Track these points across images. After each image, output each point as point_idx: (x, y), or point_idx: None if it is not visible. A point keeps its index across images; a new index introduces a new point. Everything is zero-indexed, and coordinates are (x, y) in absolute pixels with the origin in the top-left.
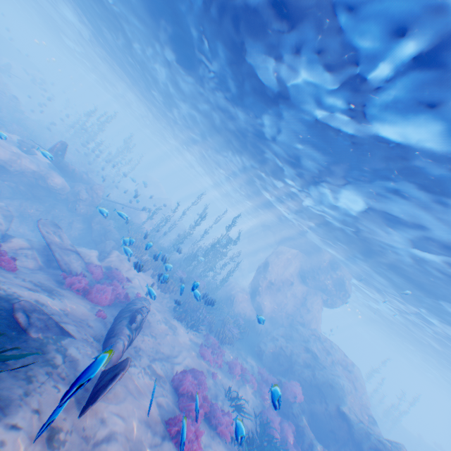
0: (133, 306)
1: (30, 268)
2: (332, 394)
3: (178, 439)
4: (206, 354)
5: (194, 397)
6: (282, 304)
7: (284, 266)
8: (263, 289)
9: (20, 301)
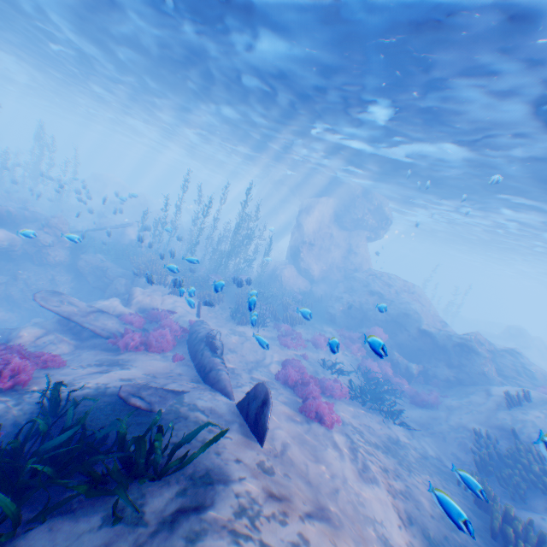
0: (200, 335)
1: (67, 352)
2: (409, 321)
3: (319, 418)
4: (288, 342)
5: (305, 382)
6: (331, 261)
7: (318, 220)
8: (306, 255)
9: (122, 389)
